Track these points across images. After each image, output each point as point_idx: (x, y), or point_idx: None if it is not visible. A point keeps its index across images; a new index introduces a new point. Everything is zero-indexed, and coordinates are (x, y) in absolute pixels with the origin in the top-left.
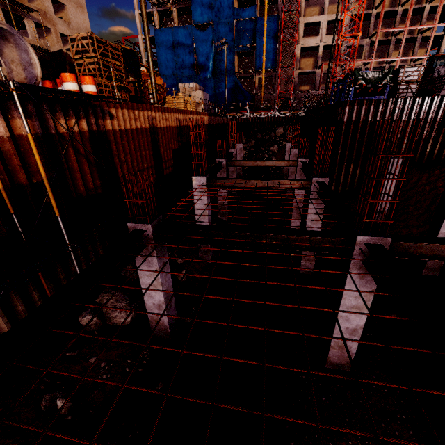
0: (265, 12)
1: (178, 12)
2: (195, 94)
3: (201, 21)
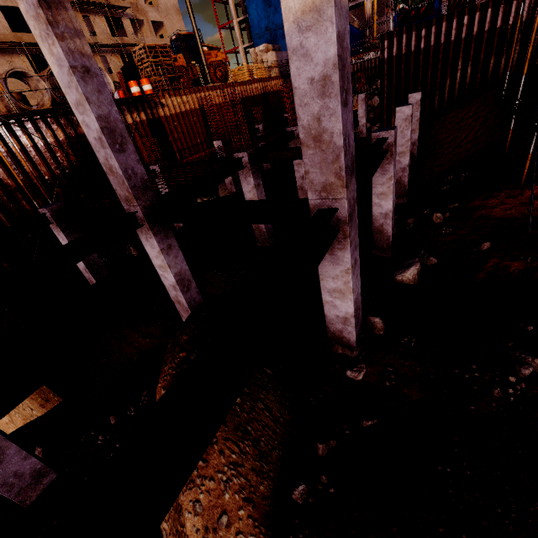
0: None
1: None
2: (266, 57)
3: None
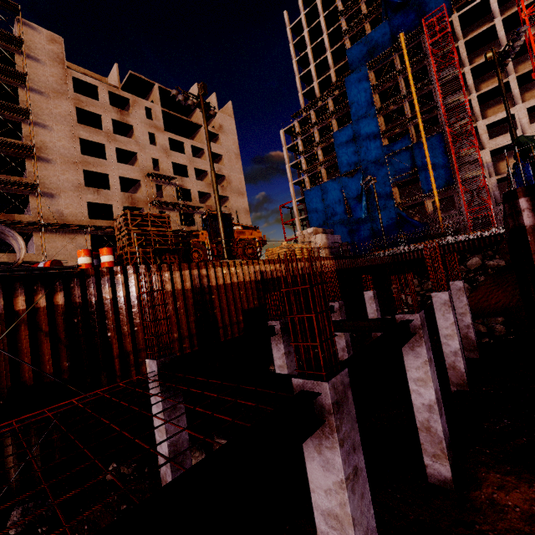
0: (422, 135)
1: (327, 170)
2: (314, 238)
3: (348, 170)
